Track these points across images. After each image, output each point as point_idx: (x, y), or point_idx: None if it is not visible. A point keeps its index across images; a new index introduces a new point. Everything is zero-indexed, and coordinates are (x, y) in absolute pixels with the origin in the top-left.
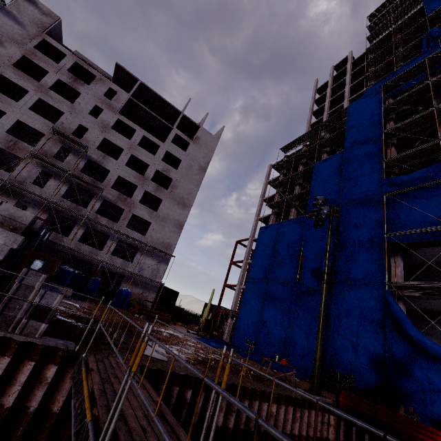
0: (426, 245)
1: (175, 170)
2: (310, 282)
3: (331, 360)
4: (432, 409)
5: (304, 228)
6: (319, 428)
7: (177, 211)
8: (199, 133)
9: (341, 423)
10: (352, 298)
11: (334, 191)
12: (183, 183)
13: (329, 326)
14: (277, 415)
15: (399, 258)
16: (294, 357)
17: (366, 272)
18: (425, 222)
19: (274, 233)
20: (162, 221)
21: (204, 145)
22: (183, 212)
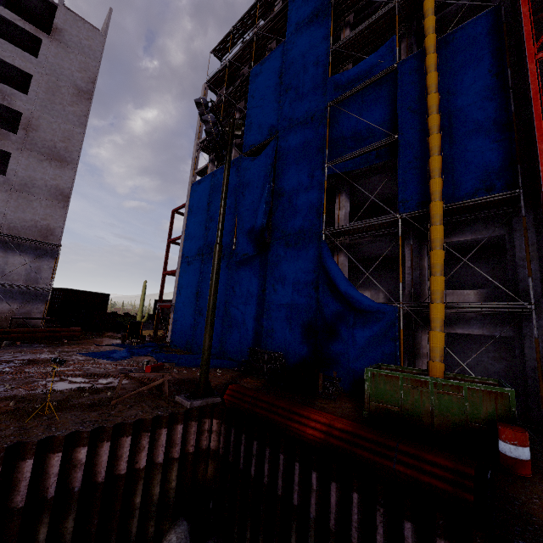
0: (374, 173)
1: (22, 95)
2: (244, 248)
3: (267, 339)
4: (354, 369)
5: (239, 174)
6: (192, 442)
7: (49, 172)
8: (58, 19)
9: (222, 427)
10: (288, 258)
11: (273, 110)
12: (48, 121)
13: (264, 299)
14: (96, 458)
15: (344, 197)
16: (231, 344)
17: (304, 222)
18: (370, 139)
19: (207, 190)
20: (23, 191)
21: (77, 46)
22: (63, 173)
